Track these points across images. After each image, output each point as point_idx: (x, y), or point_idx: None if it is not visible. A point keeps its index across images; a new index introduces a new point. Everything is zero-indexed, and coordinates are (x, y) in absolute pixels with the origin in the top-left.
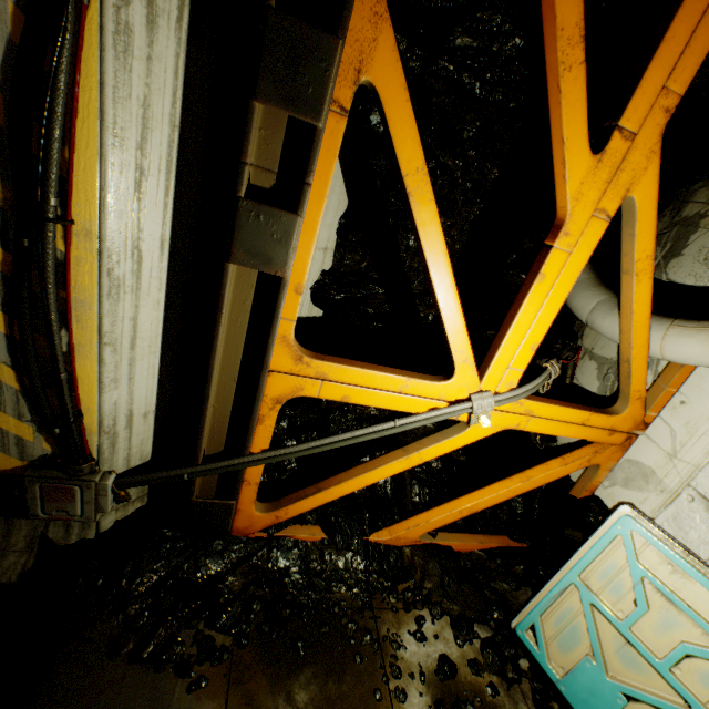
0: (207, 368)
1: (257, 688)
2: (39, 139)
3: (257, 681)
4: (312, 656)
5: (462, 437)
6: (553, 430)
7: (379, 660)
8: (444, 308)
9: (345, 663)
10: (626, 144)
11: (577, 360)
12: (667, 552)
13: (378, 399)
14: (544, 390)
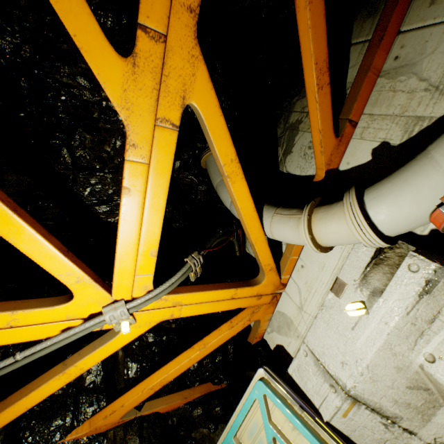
0: None
1: None
2: None
3: None
4: None
5: (118, 339)
6: (208, 309)
7: None
8: (14, 238)
9: None
10: (159, 46)
11: (241, 237)
12: (287, 413)
13: None
14: (193, 279)
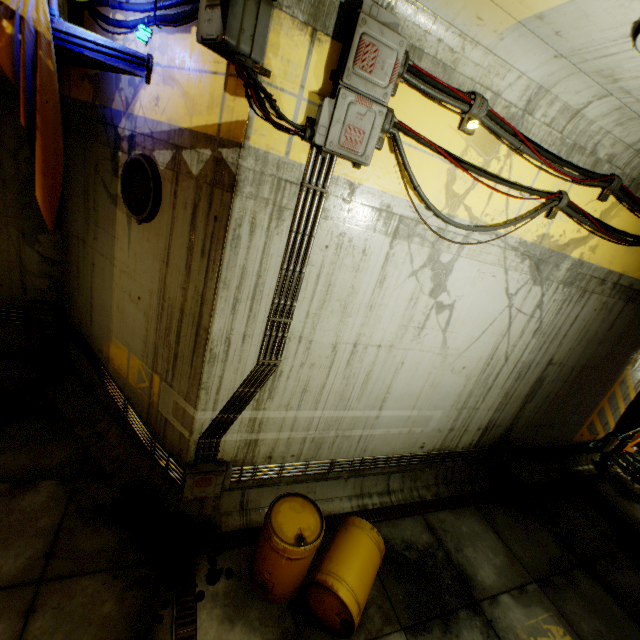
0: None
1: None
2: None
3: None
4: None
5: None
6: None
7: None
8: None
9: None
10: None
11: None
12: None
13: None
14: None
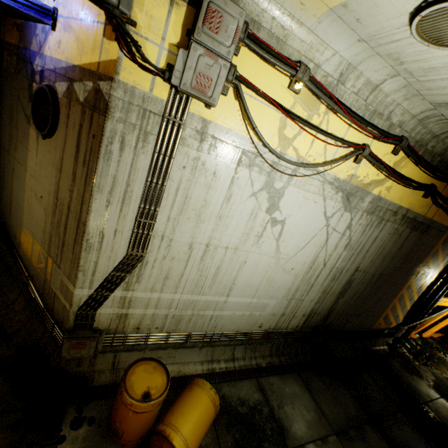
0: (431, 302)
1: (438, 368)
2: (445, 274)
3: (437, 367)
4: (438, 362)
5: None
6: None
7: (446, 362)
8: None
9: (442, 363)
10: None
11: None
12: None
13: (445, 304)
14: None
